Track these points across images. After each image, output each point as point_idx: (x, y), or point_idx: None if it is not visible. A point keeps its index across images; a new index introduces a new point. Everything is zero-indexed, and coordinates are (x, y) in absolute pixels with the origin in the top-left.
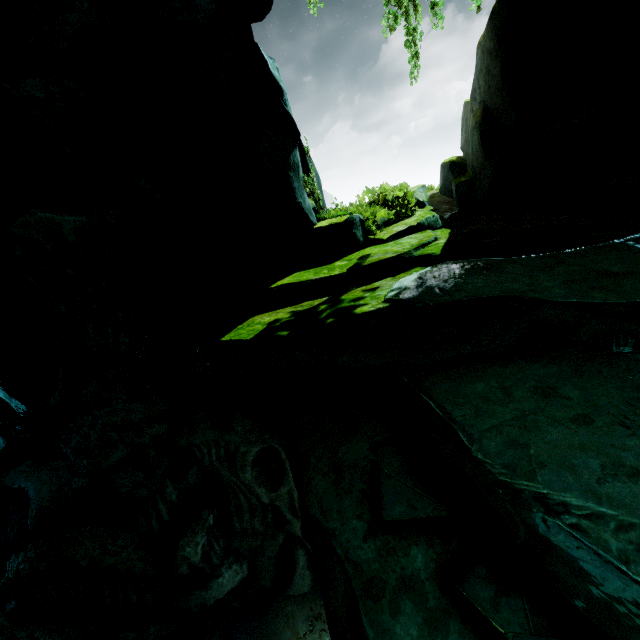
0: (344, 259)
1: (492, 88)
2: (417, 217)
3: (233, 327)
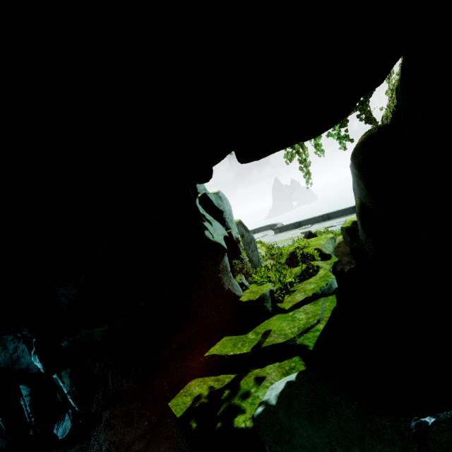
0: (255, 330)
1: (363, 194)
2: (314, 285)
3: (178, 390)
